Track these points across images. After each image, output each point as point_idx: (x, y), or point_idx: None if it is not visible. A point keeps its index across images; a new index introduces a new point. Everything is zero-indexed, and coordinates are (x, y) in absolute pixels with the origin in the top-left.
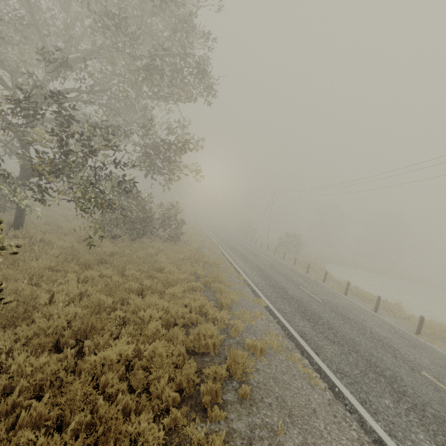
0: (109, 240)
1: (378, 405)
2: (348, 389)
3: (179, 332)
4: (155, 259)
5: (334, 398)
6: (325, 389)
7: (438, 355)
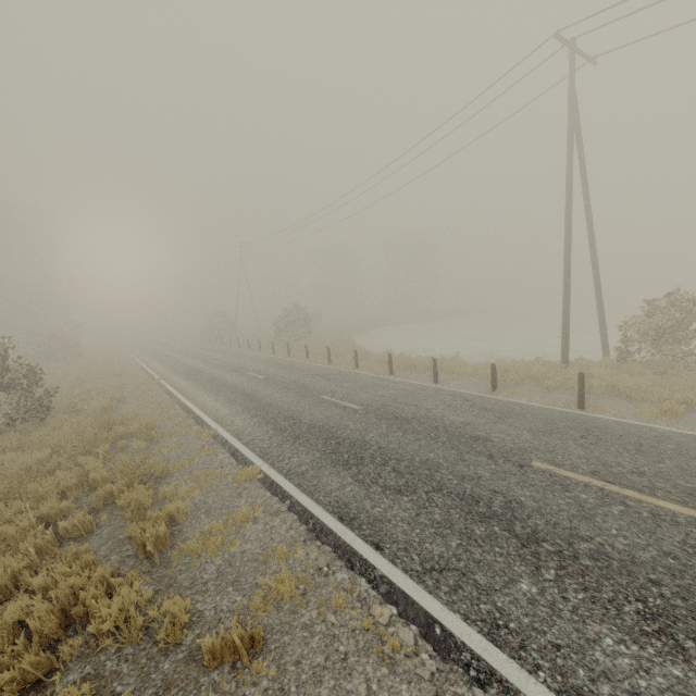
0: None
1: (517, 615)
2: (457, 610)
3: None
4: None
5: (441, 660)
6: (416, 648)
7: (531, 414)
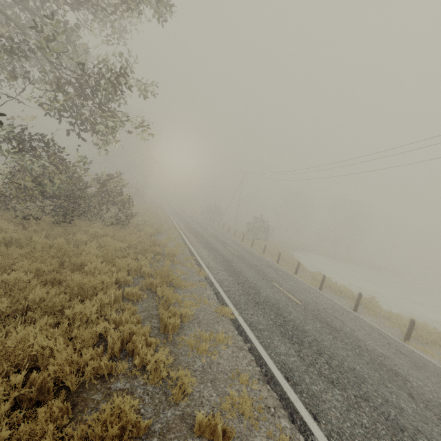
0: (17, 222)
1: None
2: None
3: (47, 427)
4: (81, 250)
5: None
6: None
7: None
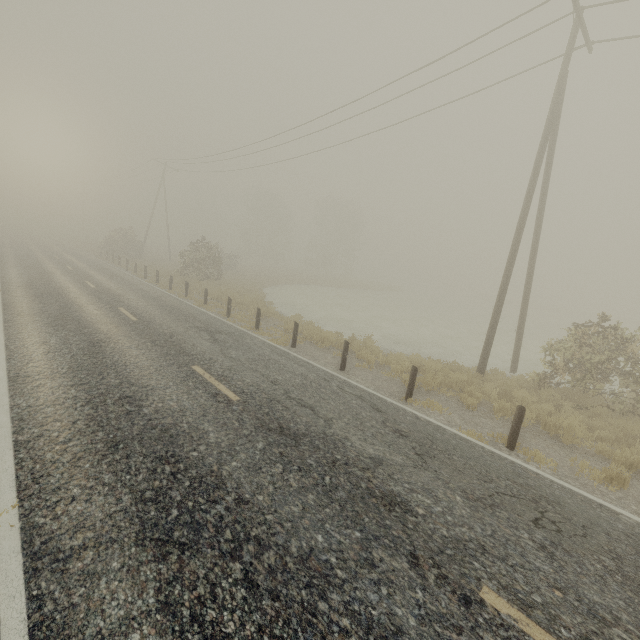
0: None
1: None
2: None
3: None
4: None
5: None
6: None
7: (458, 453)
